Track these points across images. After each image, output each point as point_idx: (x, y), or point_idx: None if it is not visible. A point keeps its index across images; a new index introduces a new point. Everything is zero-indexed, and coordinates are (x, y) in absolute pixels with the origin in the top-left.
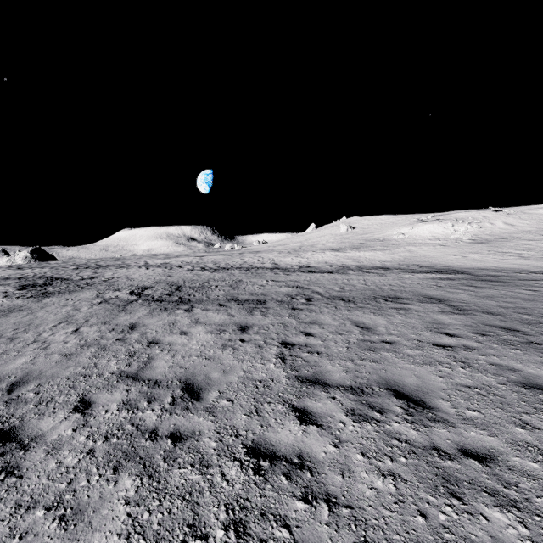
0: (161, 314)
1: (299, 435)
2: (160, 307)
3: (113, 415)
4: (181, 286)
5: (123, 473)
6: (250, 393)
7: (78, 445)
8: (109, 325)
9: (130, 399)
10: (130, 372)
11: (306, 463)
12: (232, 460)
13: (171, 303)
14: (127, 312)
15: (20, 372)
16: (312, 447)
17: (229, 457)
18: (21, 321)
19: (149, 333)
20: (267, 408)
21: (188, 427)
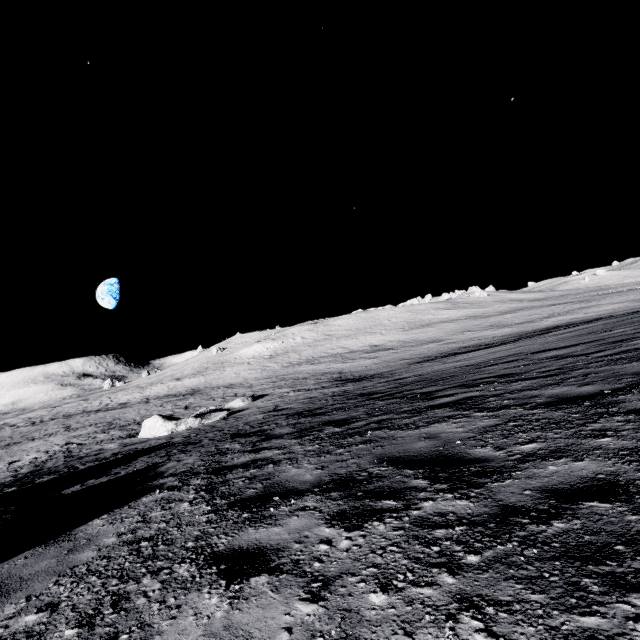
0: None
1: None
2: None
3: None
4: None
5: None
6: None
7: None
8: None
9: None
10: None
11: None
12: None
13: None
14: None
15: None
16: None
17: None
18: None
19: None
20: None
21: None
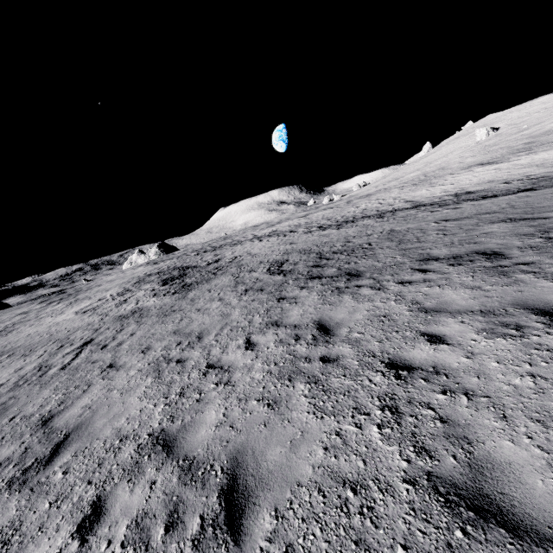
0: (342, 299)
1: None
2: (328, 287)
3: None
4: (320, 253)
5: None
6: None
7: None
8: (285, 327)
9: None
10: (453, 481)
11: None
12: None
13: (336, 278)
14: (290, 302)
15: (224, 455)
16: None
17: None
18: (179, 328)
19: (364, 340)
20: None
21: None
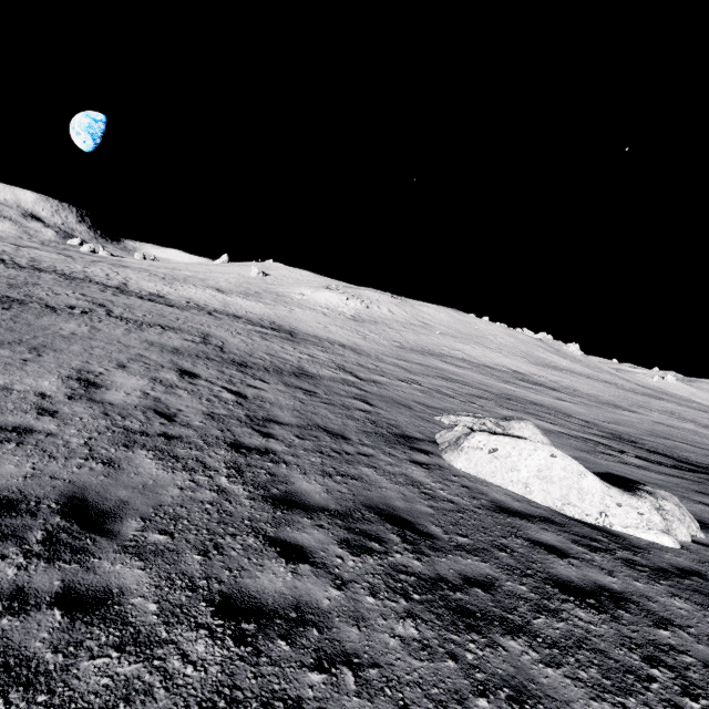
0: None
1: None
2: None
3: None
4: None
5: None
6: None
7: None
8: None
9: None
10: None
11: None
12: None
13: None
14: None
15: None
16: None
17: None
18: None
19: None
20: None
21: None
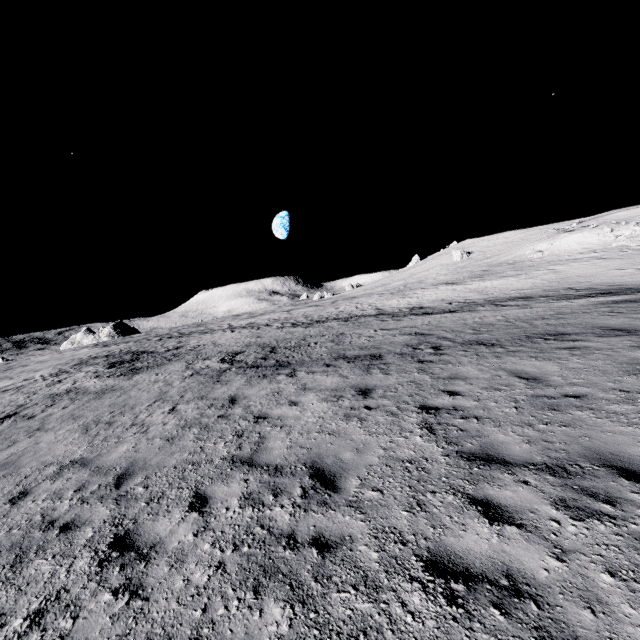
0: (261, 382)
1: (495, 541)
2: (258, 374)
3: (236, 514)
4: (274, 347)
5: (266, 596)
6: (402, 479)
7: (204, 555)
8: (207, 400)
9: (251, 491)
10: (242, 456)
11: (523, 587)
12: (408, 580)
13: (269, 368)
14: (223, 383)
15: (124, 462)
16: (522, 561)
17: (403, 576)
18: (116, 402)
19: (253, 406)
20: (433, 500)
21: (333, 529)
